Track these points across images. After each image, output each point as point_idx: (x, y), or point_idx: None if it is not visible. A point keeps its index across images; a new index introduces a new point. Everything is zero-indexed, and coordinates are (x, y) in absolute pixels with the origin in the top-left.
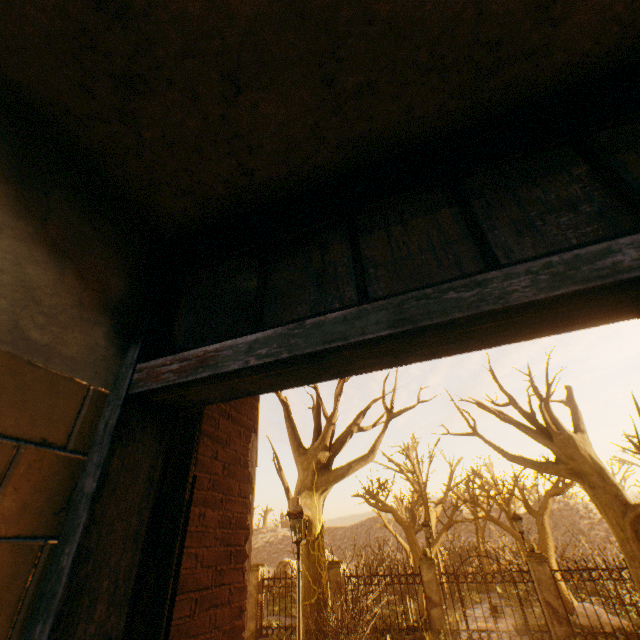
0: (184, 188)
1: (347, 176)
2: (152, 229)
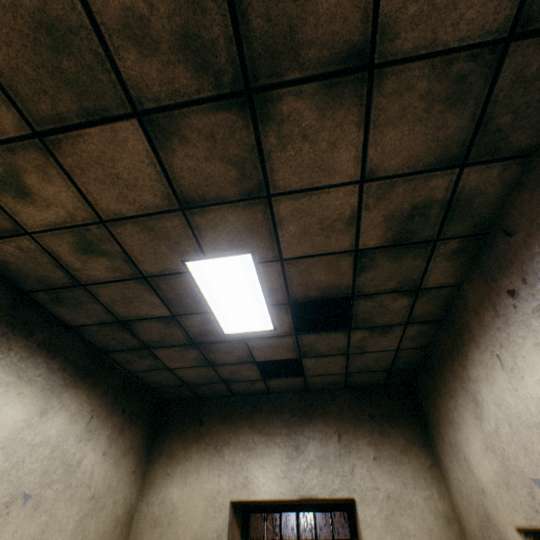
0: (253, 504)
1: (281, 505)
2: (243, 504)
